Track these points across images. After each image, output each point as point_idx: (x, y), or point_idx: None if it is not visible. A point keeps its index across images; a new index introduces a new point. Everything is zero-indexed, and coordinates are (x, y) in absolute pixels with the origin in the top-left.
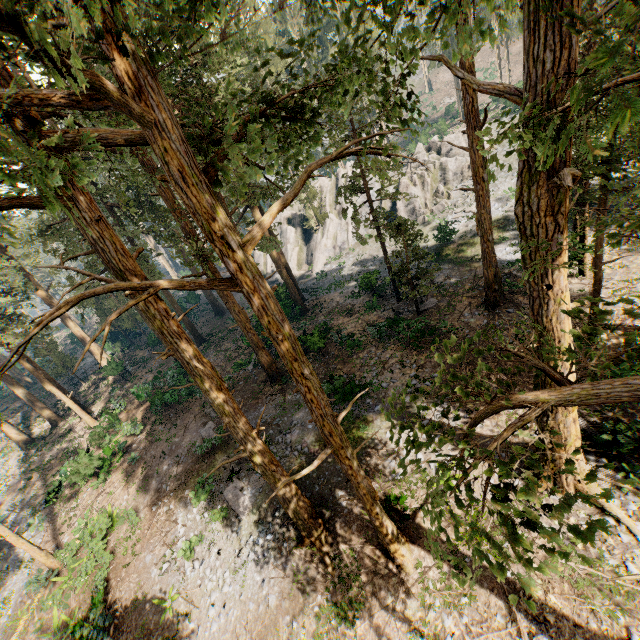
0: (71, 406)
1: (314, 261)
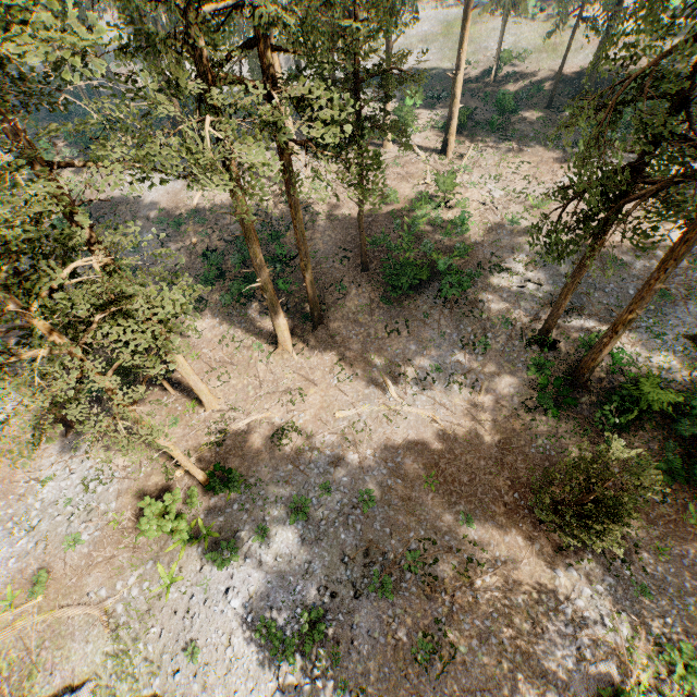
0: None
1: None
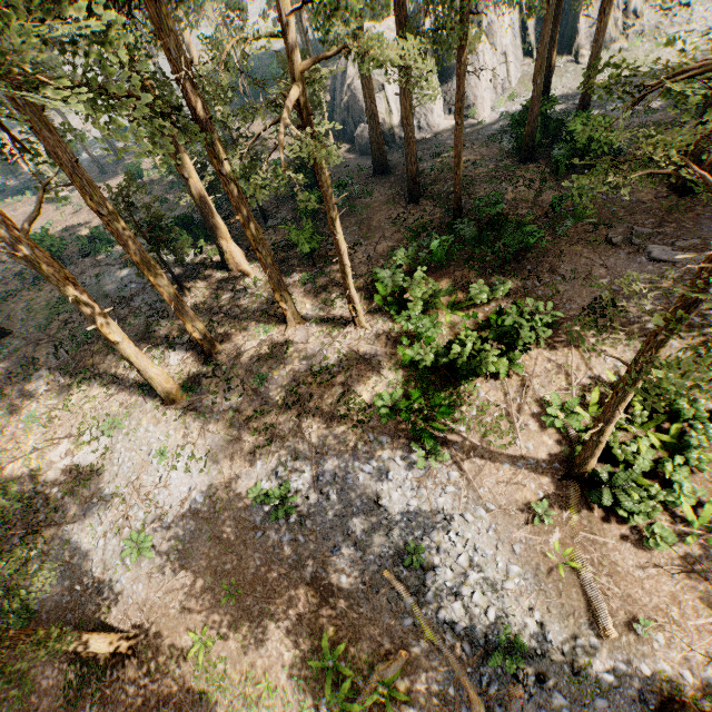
0: (350, 276)
1: (477, 103)
